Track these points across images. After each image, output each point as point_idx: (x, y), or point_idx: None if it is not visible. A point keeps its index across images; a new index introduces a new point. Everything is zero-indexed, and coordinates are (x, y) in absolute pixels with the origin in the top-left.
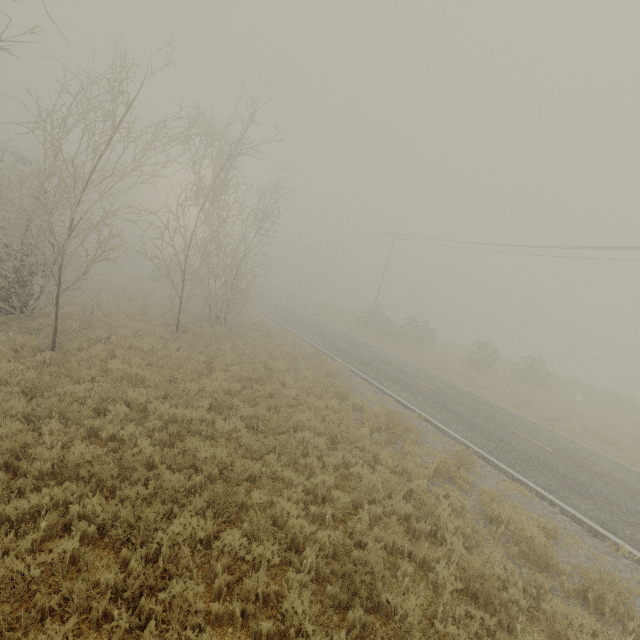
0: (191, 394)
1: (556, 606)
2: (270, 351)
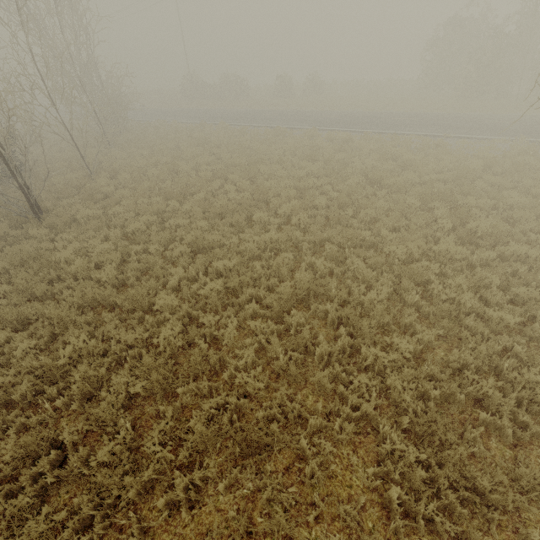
0: (196, 154)
1: (356, 144)
2: (180, 132)
